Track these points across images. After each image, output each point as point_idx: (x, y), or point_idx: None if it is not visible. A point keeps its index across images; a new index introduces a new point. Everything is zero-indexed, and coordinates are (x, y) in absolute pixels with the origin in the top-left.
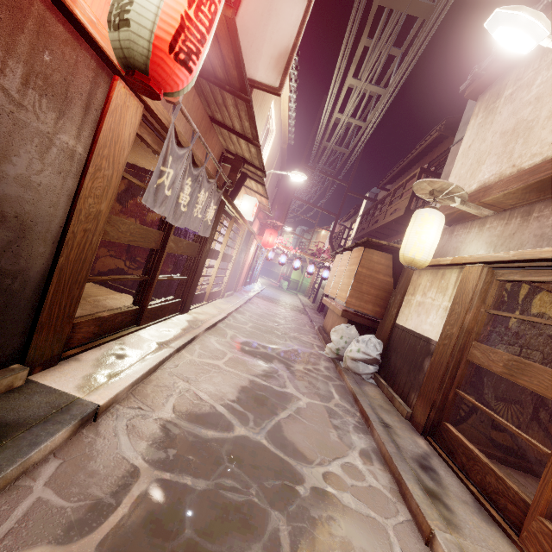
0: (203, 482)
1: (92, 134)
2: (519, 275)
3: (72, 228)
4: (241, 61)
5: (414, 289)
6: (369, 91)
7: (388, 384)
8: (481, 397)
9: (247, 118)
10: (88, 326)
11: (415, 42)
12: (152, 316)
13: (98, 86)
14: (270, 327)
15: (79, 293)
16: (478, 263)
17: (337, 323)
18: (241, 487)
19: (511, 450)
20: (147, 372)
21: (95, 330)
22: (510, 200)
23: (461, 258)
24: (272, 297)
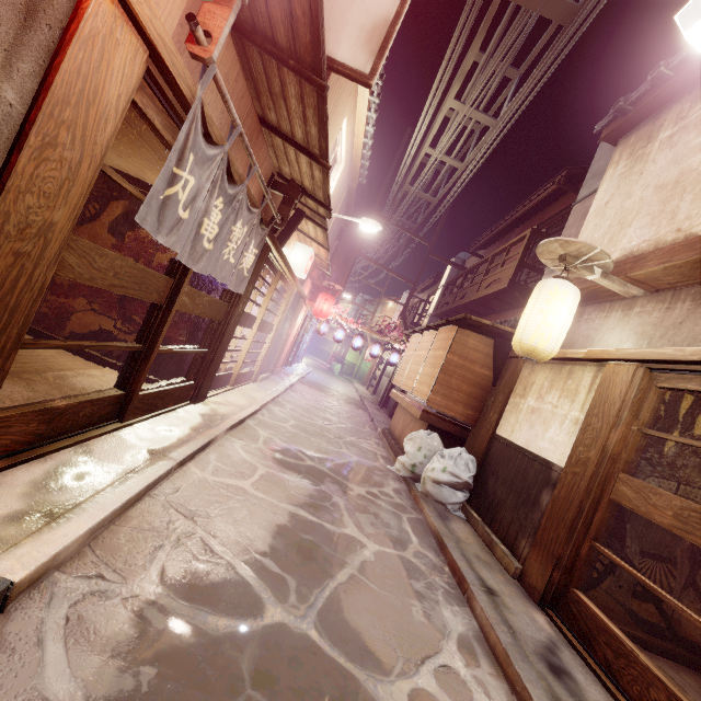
0: None
1: (40, 74)
2: (696, 383)
3: None
4: (319, 12)
5: (524, 389)
6: (474, 121)
7: (483, 520)
8: (622, 551)
9: (315, 120)
10: (24, 423)
11: (545, 57)
12: (145, 407)
13: None
14: (319, 427)
15: (2, 368)
16: (629, 361)
17: (411, 427)
18: None
19: (657, 629)
20: (122, 505)
21: (39, 429)
22: (670, 277)
23: (602, 351)
24: (320, 384)
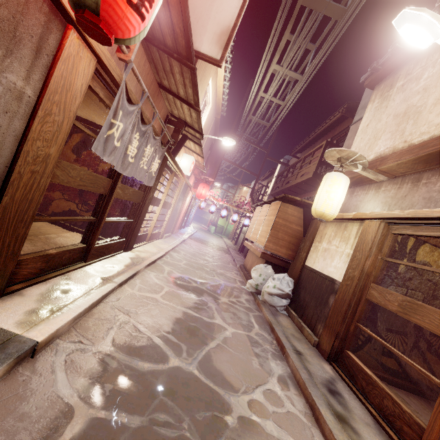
0: (137, 419)
1: (43, 79)
2: (411, 230)
3: (18, 169)
4: (189, 30)
5: (321, 237)
6: (289, 77)
7: (298, 315)
8: (375, 329)
9: (190, 85)
10: (35, 262)
11: (328, 39)
12: (98, 254)
13: (51, 32)
14: (201, 264)
15: (25, 232)
16: (376, 219)
17: (256, 263)
18: (174, 422)
19: (396, 373)
20: (89, 306)
21: (42, 266)
22: (401, 169)
23: (362, 214)
24: (202, 239)
